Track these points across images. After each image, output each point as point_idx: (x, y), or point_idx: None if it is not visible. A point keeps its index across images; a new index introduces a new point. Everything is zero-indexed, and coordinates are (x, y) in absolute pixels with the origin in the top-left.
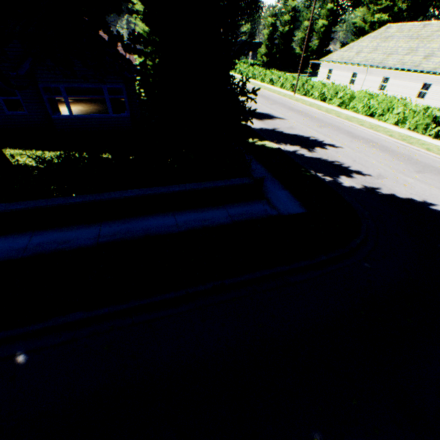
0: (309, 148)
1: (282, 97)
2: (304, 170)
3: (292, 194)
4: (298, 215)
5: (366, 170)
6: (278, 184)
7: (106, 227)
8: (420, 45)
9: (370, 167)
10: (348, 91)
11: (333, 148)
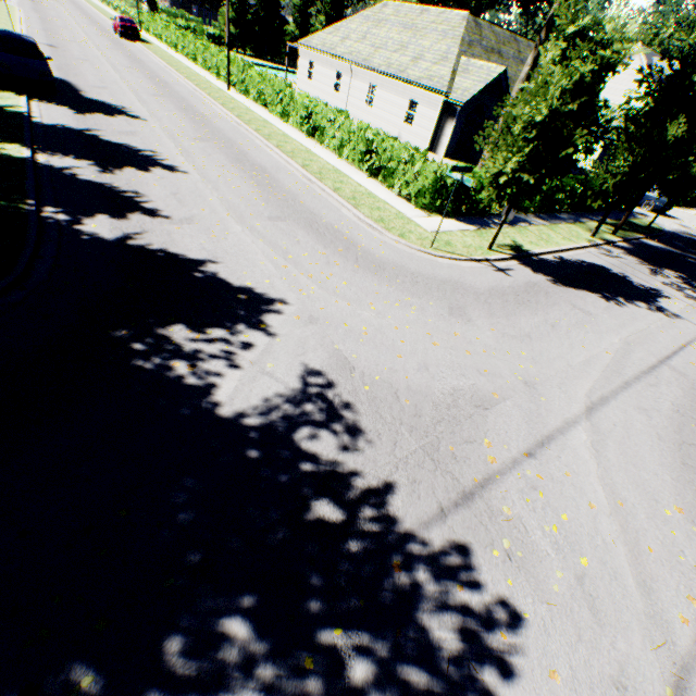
0: (109, 167)
1: (198, 91)
2: (13, 199)
3: None
4: None
5: (175, 210)
6: None
7: None
8: (412, 41)
9: (192, 205)
10: (289, 91)
11: (166, 171)
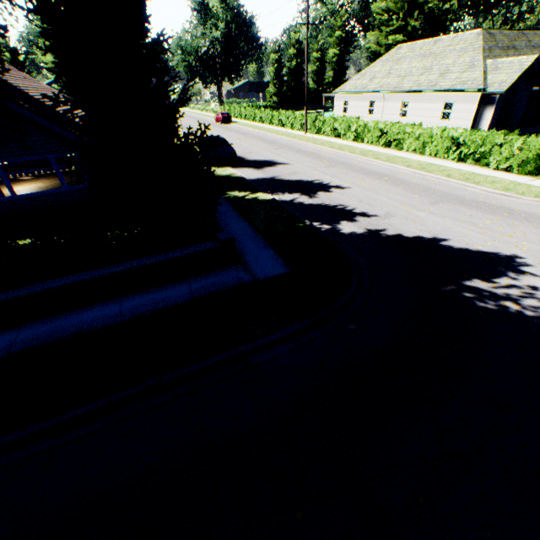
0: (310, 194)
1: (291, 139)
2: (297, 221)
3: (276, 252)
4: (278, 277)
5: (373, 210)
6: (262, 243)
7: (27, 330)
8: (434, 63)
9: (378, 206)
10: (360, 122)
11: (339, 189)
